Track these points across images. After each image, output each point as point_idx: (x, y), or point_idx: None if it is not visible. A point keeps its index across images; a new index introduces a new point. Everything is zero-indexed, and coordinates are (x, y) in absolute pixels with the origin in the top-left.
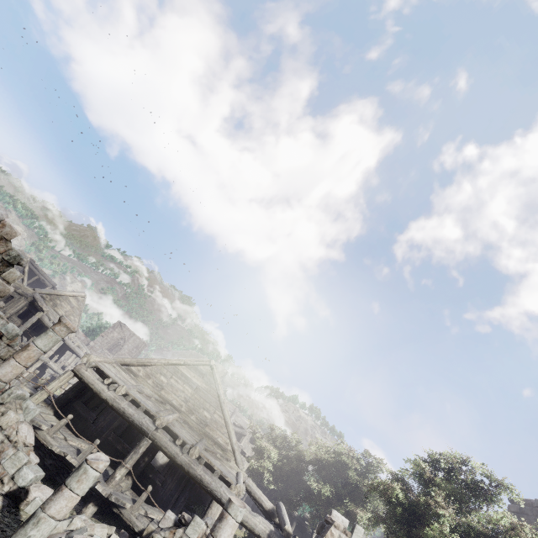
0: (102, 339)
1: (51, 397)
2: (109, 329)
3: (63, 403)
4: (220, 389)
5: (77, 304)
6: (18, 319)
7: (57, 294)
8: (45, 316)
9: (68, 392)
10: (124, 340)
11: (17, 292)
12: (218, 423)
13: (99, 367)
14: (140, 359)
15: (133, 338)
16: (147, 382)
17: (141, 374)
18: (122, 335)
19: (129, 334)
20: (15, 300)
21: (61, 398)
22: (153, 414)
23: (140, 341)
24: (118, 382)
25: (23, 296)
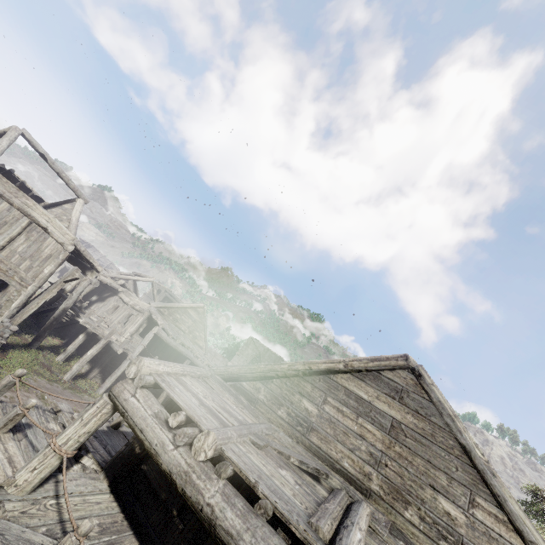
0: (238, 358)
1: (63, 463)
2: (243, 347)
3: (125, 463)
4: (462, 430)
5: (198, 317)
6: (141, 338)
7: (174, 307)
8: (162, 331)
9: (133, 439)
10: (260, 357)
11: (135, 309)
12: (498, 543)
13: (160, 386)
14: (255, 366)
15: (267, 354)
16: (276, 413)
17: (262, 397)
18: (256, 352)
19: (263, 350)
20: (134, 317)
21: (122, 452)
22: (298, 533)
23: (276, 357)
24: (197, 420)
25: (140, 312)
